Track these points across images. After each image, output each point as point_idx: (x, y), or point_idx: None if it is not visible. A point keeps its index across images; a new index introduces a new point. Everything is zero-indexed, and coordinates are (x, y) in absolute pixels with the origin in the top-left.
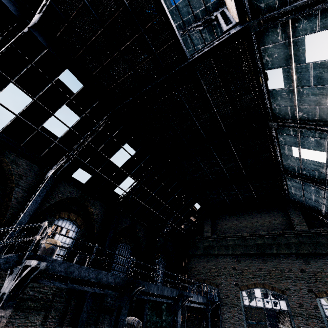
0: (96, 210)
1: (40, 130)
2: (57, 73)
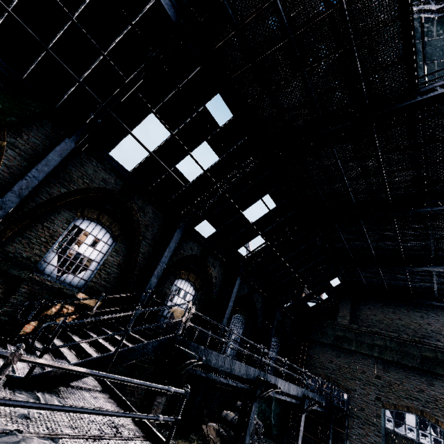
0: (215, 272)
1: (172, 172)
2: (205, 99)
